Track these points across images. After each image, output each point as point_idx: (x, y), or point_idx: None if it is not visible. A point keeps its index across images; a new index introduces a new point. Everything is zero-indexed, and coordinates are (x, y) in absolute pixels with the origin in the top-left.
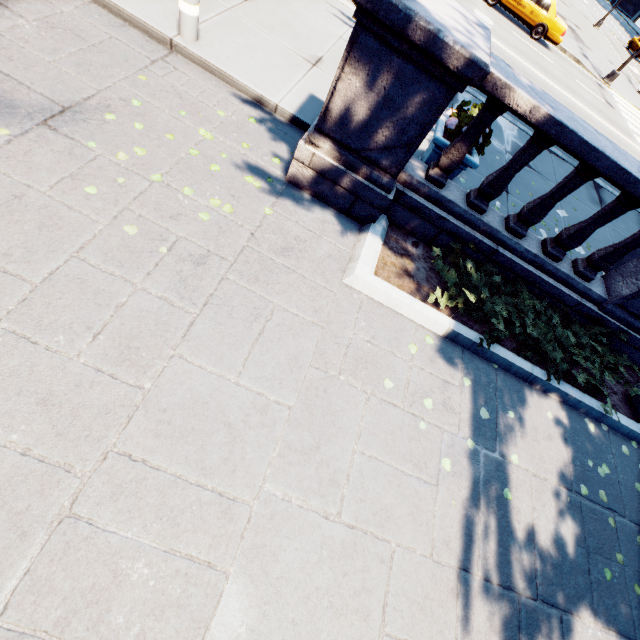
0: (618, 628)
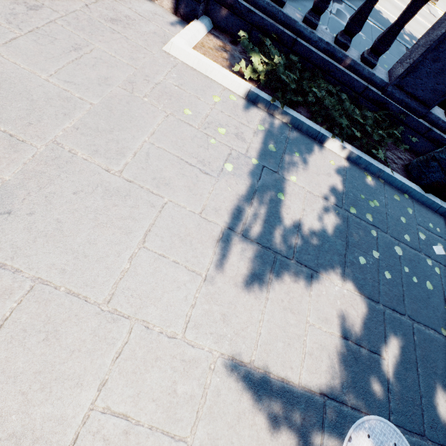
0: (364, 292)
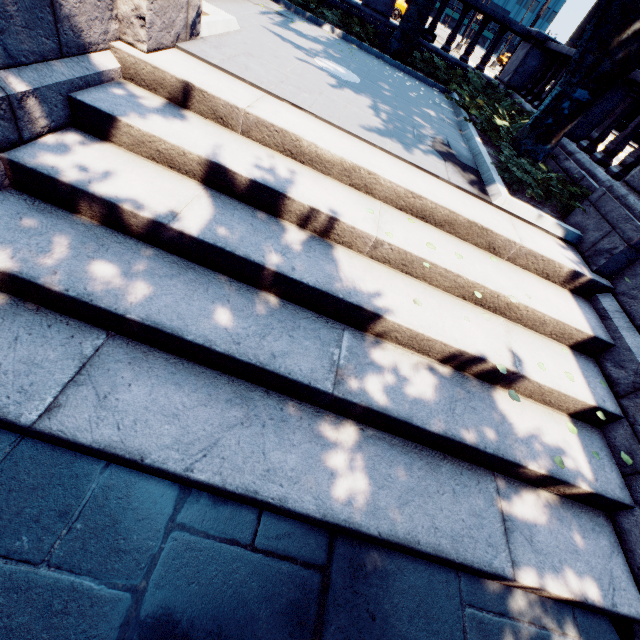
0: (340, 54)
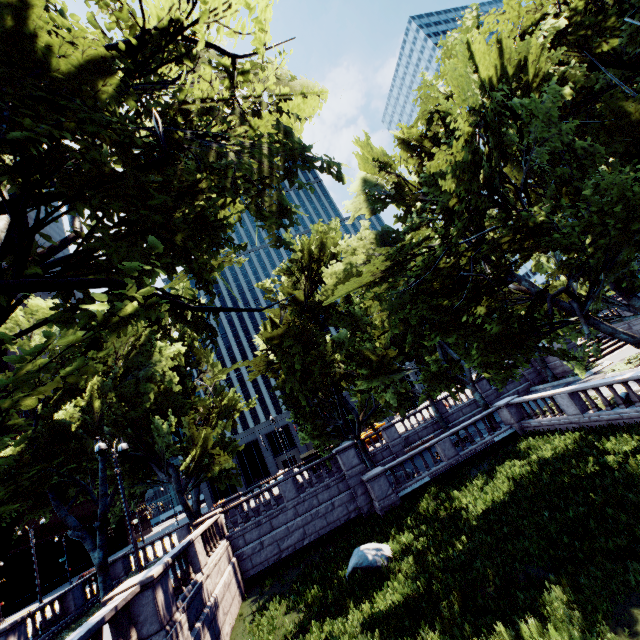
0: None
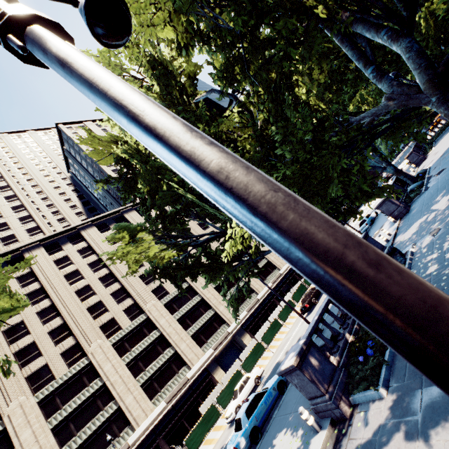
0: None
